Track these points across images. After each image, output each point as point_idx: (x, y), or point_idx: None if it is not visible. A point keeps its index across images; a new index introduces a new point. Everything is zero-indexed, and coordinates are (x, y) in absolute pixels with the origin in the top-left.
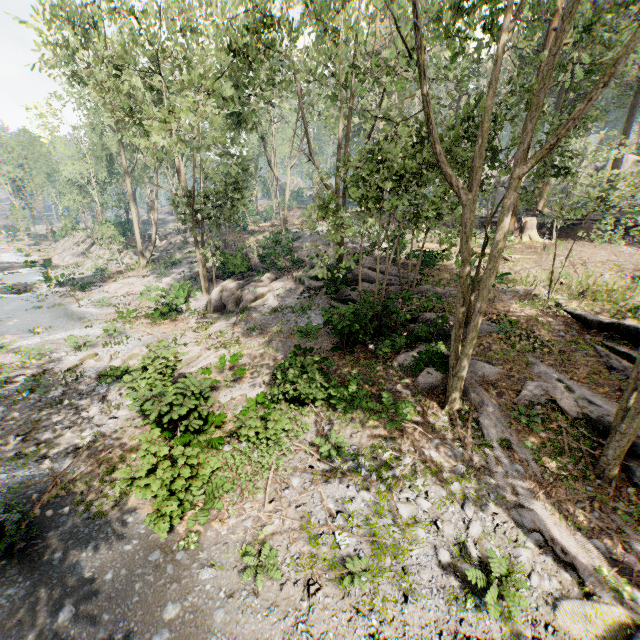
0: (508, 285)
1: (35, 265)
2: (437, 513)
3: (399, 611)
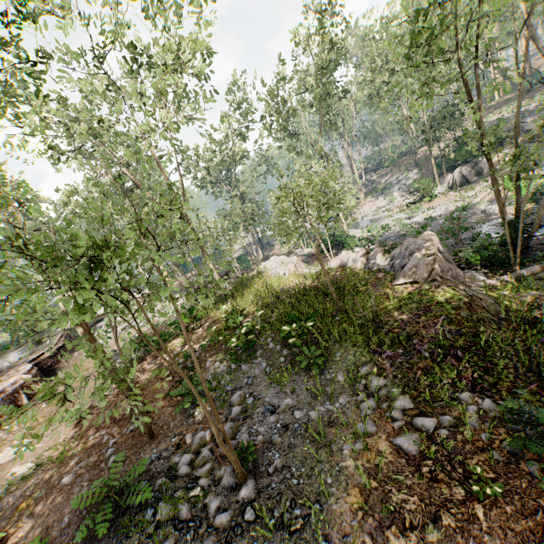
0: None
1: None
2: None
3: None
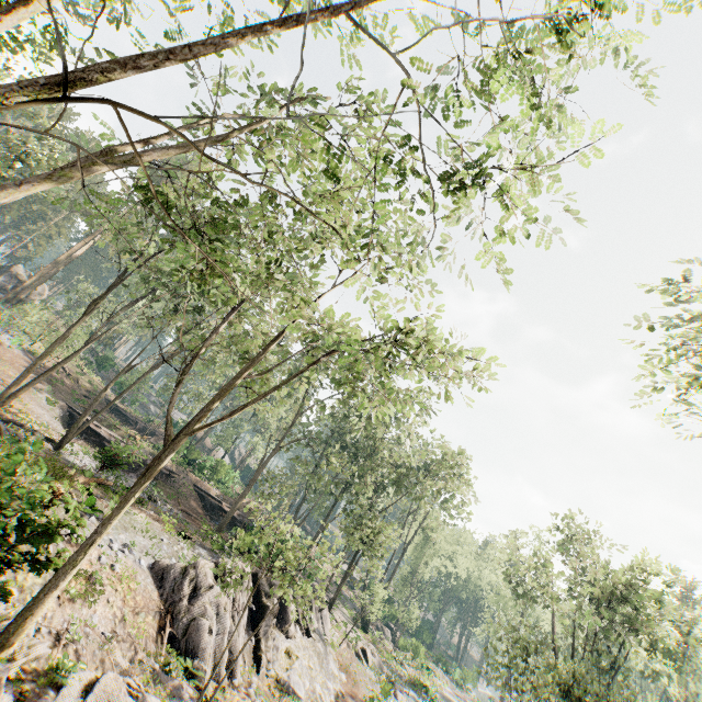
0: None
1: None
2: None
3: None
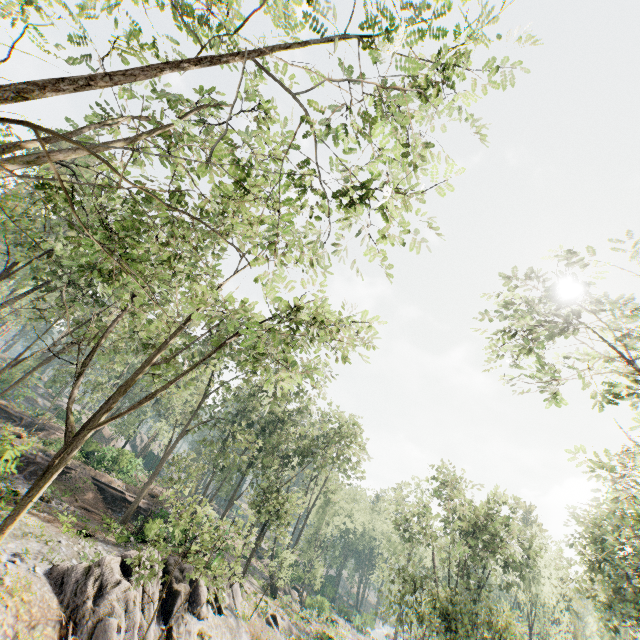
0: None
1: None
2: None
3: None
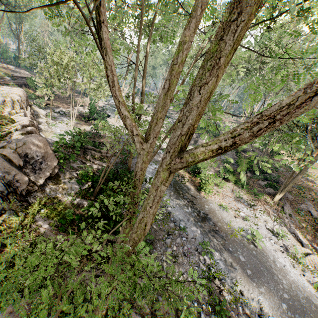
0: (304, 175)
1: (111, 97)
2: (266, 220)
3: (256, 229)
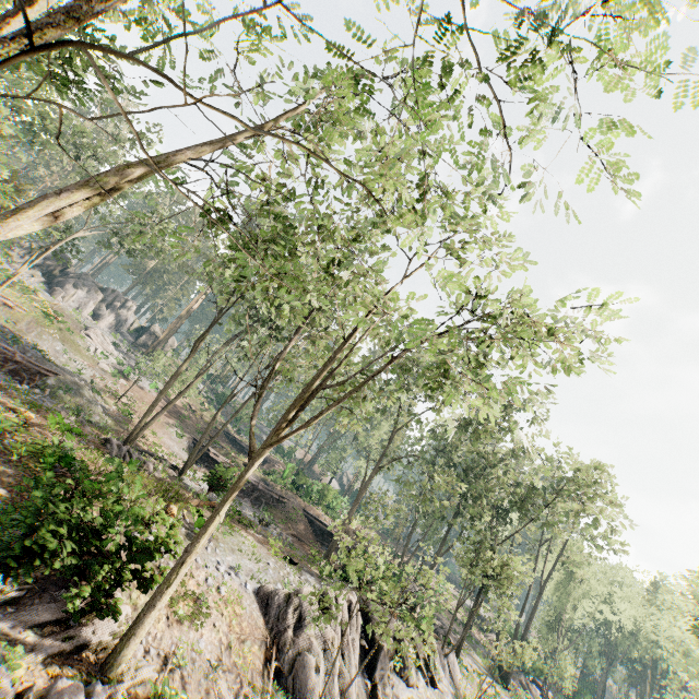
0: None
1: None
2: None
3: None
